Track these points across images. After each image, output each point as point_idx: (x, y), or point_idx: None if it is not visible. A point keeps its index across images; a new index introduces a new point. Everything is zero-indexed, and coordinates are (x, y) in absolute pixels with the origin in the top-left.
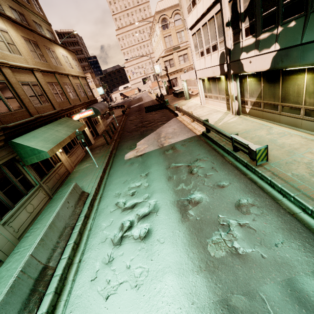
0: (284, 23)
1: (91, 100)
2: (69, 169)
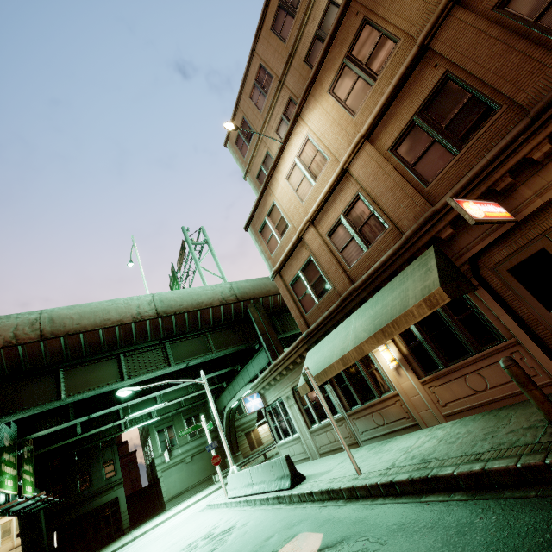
0: None
1: None
2: (423, 415)
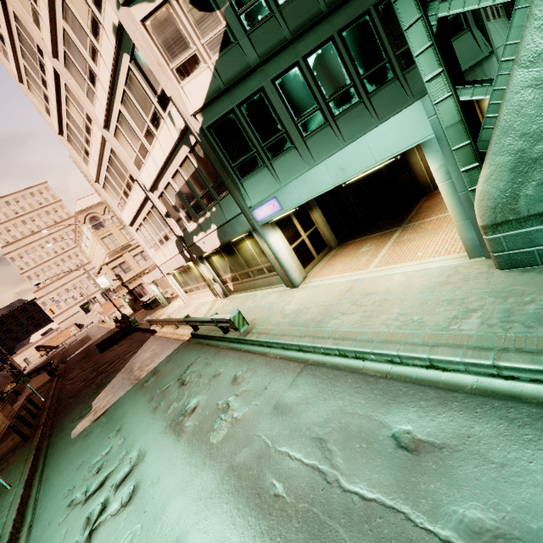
0: (209, 209)
1: None
2: None
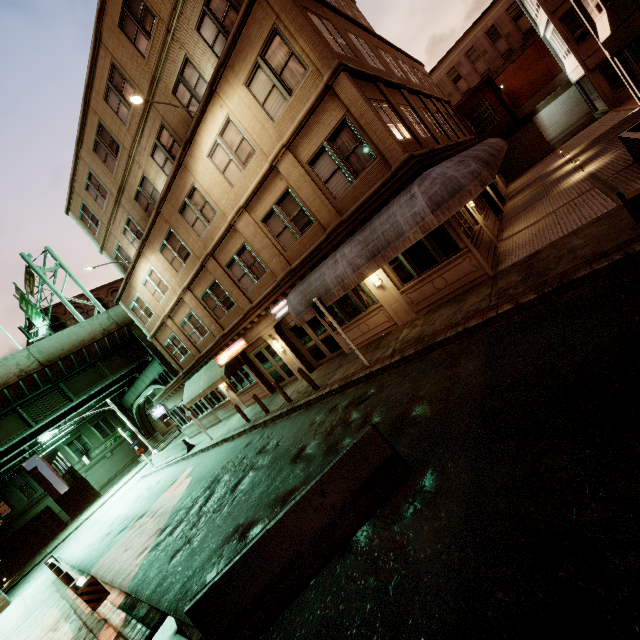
0: None
1: (337, 225)
2: (240, 406)
